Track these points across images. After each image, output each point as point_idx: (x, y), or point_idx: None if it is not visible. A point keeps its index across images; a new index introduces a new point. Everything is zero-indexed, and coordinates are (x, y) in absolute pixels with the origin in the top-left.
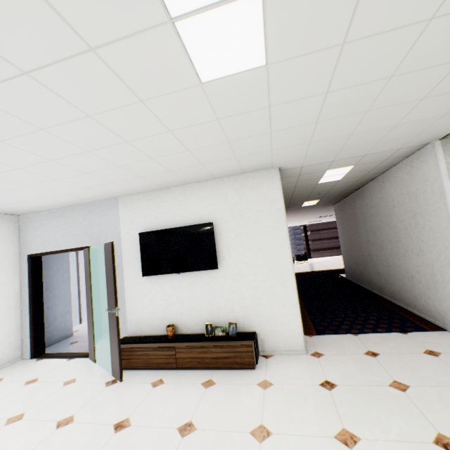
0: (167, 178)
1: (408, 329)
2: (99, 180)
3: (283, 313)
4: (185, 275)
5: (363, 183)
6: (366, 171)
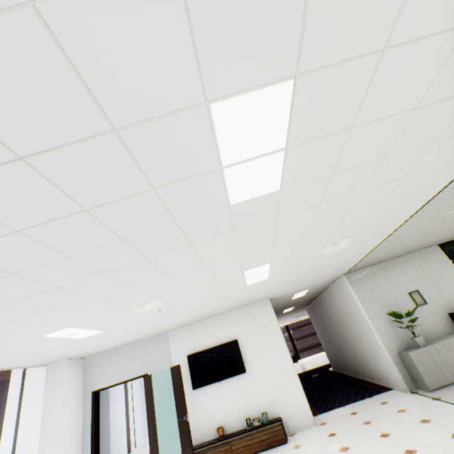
0: (207, 315)
1: (373, 394)
2: (171, 323)
3: (294, 397)
4: (223, 382)
5: (319, 293)
6: (317, 289)
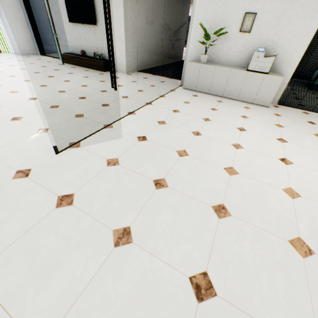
0: None
1: (175, 78)
2: None
3: (120, 55)
4: (85, 26)
5: None
6: None
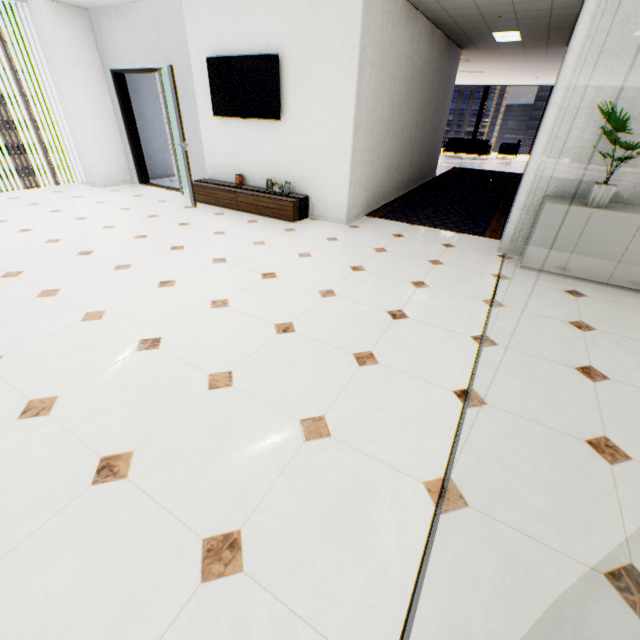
0: None
1: (467, 232)
2: None
3: (334, 183)
4: (252, 123)
5: (573, 4)
6: None
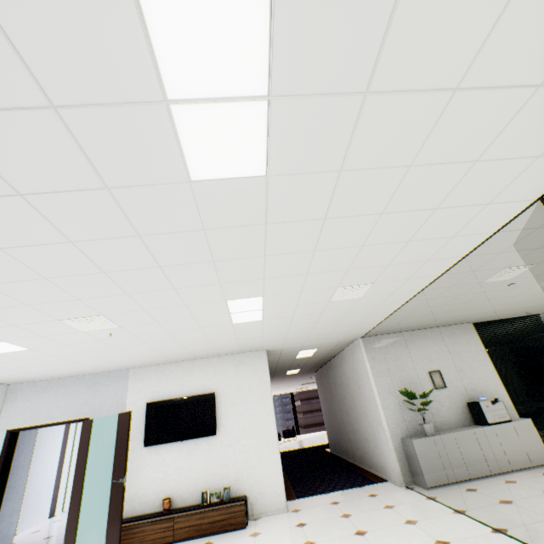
0: (183, 356)
1: (364, 484)
2: (132, 357)
3: (269, 474)
4: (186, 443)
5: (330, 357)
6: (328, 351)
